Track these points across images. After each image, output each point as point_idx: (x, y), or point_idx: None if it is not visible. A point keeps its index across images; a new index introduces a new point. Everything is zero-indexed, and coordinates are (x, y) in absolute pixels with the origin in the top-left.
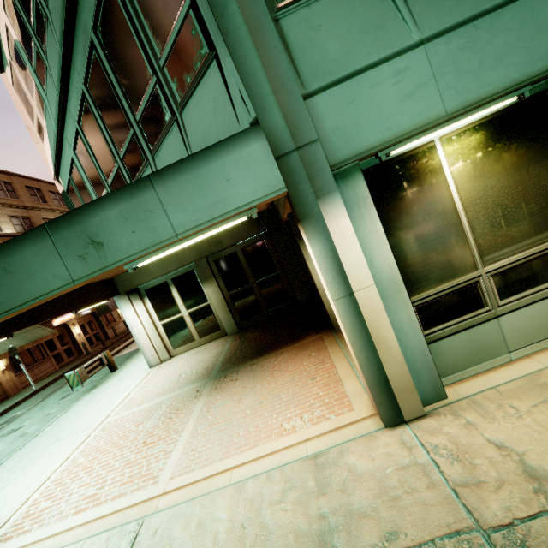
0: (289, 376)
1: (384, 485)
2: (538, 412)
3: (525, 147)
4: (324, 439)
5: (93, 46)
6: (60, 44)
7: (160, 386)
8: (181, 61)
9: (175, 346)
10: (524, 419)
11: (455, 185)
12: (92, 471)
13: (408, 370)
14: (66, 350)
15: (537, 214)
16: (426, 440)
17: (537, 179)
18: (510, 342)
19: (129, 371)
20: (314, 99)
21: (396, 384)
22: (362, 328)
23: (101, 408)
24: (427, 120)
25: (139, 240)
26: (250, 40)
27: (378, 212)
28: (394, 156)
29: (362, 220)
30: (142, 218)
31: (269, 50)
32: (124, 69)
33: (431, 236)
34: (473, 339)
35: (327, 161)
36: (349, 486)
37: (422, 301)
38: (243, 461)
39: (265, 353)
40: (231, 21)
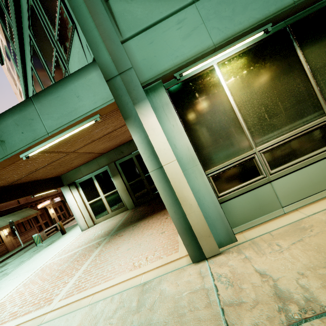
0: (150, 231)
1: (178, 305)
2: (294, 248)
3: (275, 65)
4: (153, 272)
5: (30, 38)
6: (17, 41)
7: (81, 242)
8: (63, 34)
9: (97, 217)
10: (284, 253)
11: (231, 93)
12: (22, 296)
13: (207, 220)
14: (45, 223)
15: (290, 109)
16: (215, 271)
17: (287, 85)
18: (282, 199)
19: (71, 233)
20: (128, 43)
21: (197, 231)
22: (170, 190)
23: (47, 256)
24: (201, 49)
25: (25, 137)
26: (87, 11)
27: (181, 114)
28: (188, 77)
29: (166, 118)
30: (27, 124)
31: (99, 16)
32: (43, 48)
33: (218, 128)
34: (255, 198)
35: (139, 80)
36: (156, 306)
37: (216, 172)
38: (103, 288)
39: (143, 218)
40: (76, 2)
